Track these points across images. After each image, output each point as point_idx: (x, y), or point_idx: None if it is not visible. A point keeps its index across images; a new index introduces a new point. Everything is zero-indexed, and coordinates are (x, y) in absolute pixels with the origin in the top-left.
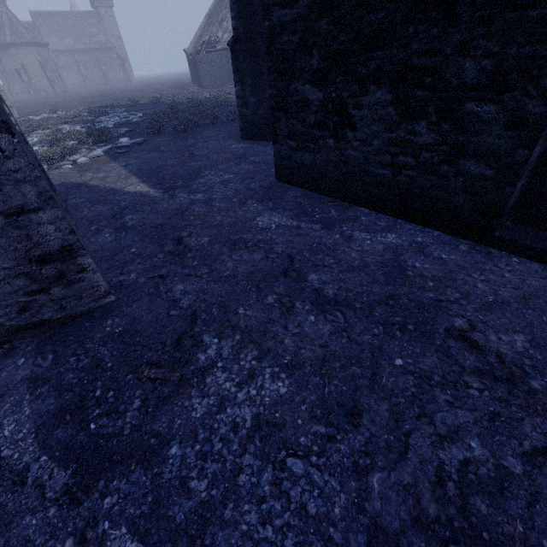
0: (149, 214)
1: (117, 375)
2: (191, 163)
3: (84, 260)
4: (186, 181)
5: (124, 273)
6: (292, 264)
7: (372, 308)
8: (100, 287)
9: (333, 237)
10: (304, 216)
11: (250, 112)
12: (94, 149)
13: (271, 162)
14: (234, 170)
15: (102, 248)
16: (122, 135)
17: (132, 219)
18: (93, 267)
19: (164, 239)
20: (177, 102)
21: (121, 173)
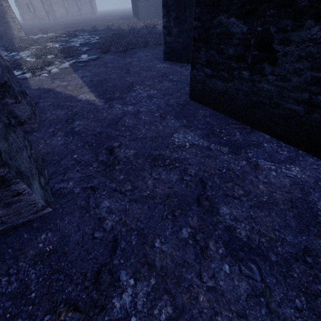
0: (91, 122)
1: (37, 313)
2: (127, 78)
3: (18, 186)
4: (122, 93)
5: (64, 179)
6: (204, 191)
7: (289, 265)
8: (37, 204)
9: (240, 163)
10: (213, 137)
11: (172, 40)
12: (64, 62)
13: (185, 82)
14: (157, 86)
15: (53, 151)
16: (84, 52)
17: (79, 124)
18: (28, 191)
19: (100, 148)
20: (122, 29)
21: (78, 82)
